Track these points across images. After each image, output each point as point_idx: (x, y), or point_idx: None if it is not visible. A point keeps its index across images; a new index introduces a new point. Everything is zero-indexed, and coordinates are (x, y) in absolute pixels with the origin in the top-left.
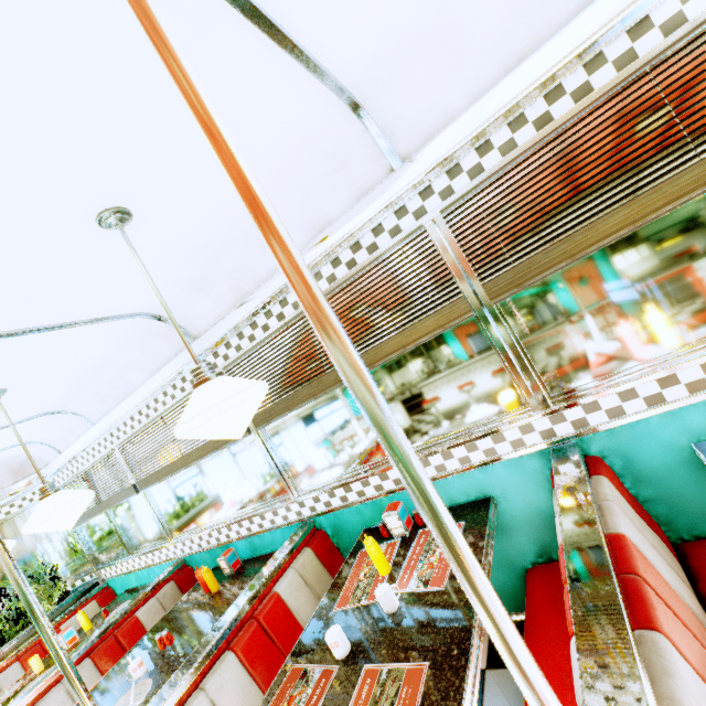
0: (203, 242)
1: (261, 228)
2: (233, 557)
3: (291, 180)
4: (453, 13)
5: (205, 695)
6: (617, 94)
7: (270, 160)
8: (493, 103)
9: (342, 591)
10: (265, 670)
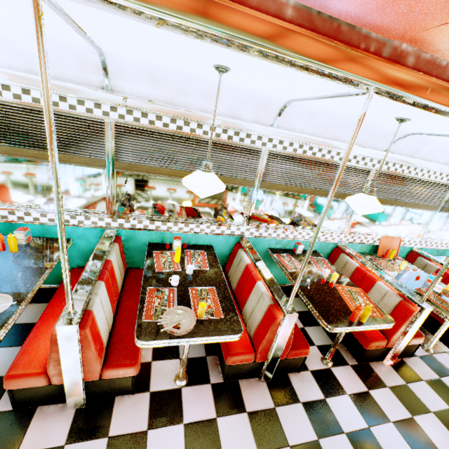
0: (196, 74)
1: (332, 198)
2: (29, 233)
3: (249, 95)
4: (321, 113)
5: (99, 297)
6: (317, 161)
7: (259, 89)
8: (305, 139)
9: (156, 265)
10: (110, 291)
